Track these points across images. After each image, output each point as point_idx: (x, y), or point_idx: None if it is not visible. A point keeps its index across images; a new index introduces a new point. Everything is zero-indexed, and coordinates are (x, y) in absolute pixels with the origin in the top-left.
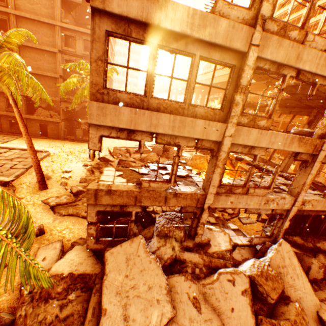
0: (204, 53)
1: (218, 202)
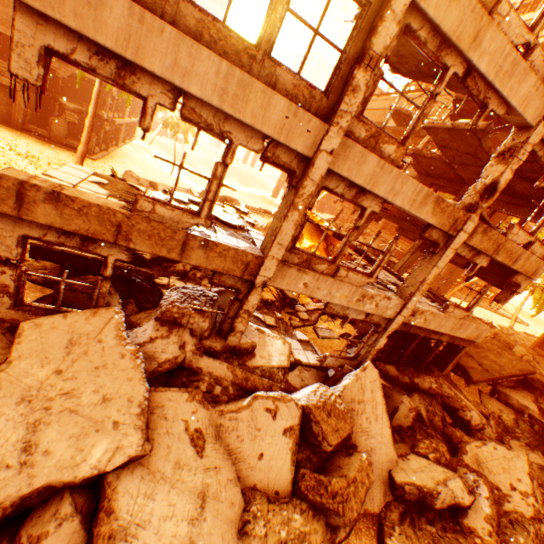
0: None
1: (282, 279)
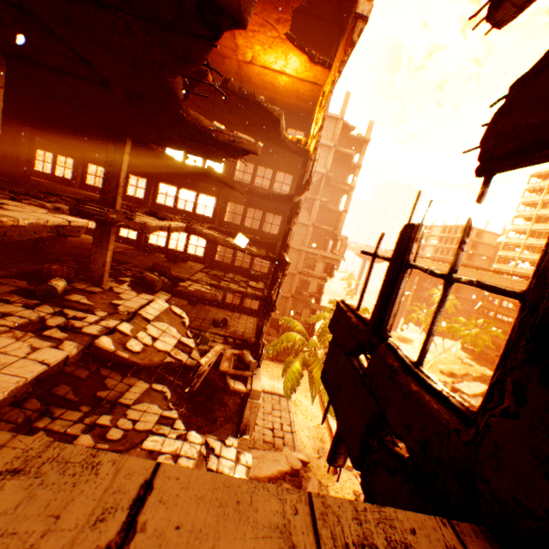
0: None
1: None
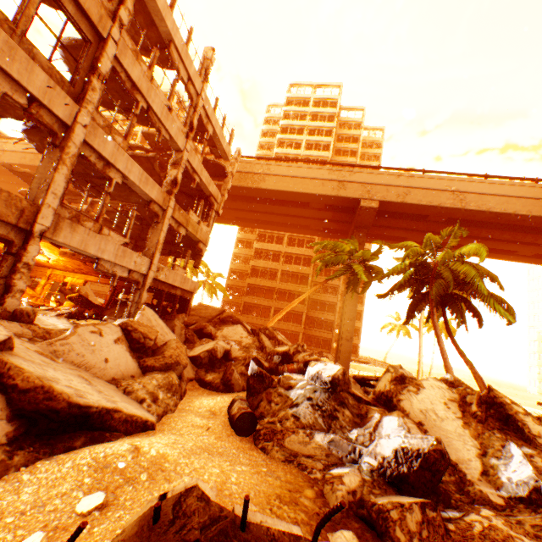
0: None
1: (60, 231)
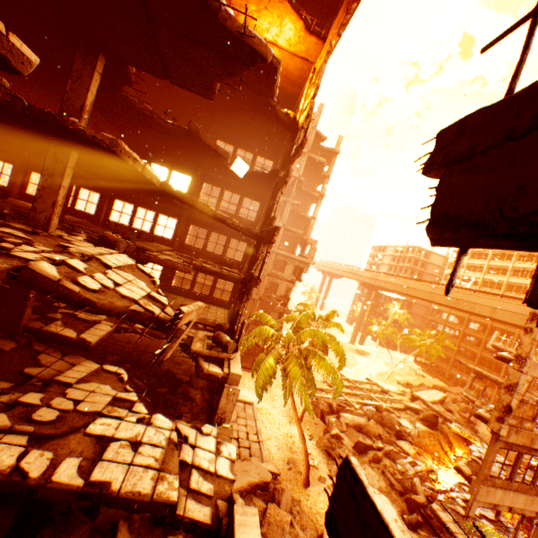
0: None
1: None
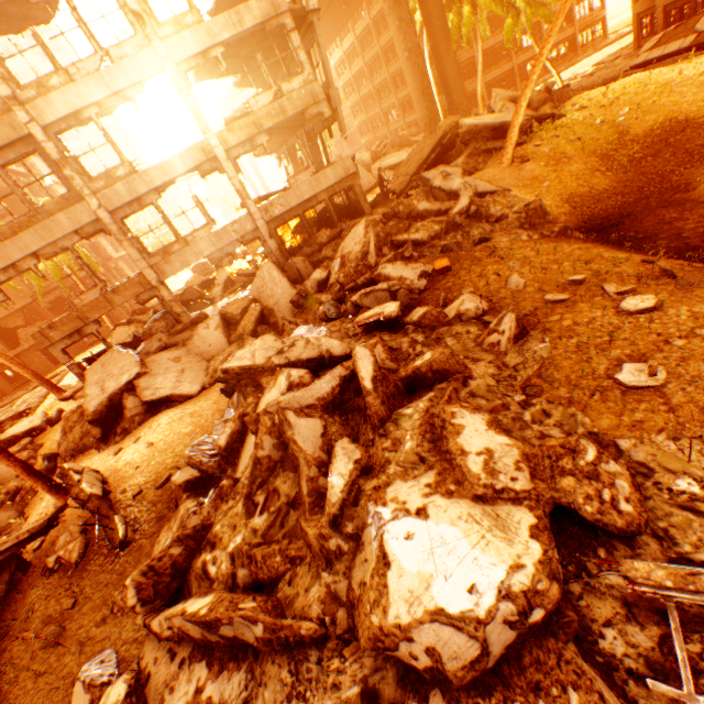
0: (0, 162)
1: (165, 272)
